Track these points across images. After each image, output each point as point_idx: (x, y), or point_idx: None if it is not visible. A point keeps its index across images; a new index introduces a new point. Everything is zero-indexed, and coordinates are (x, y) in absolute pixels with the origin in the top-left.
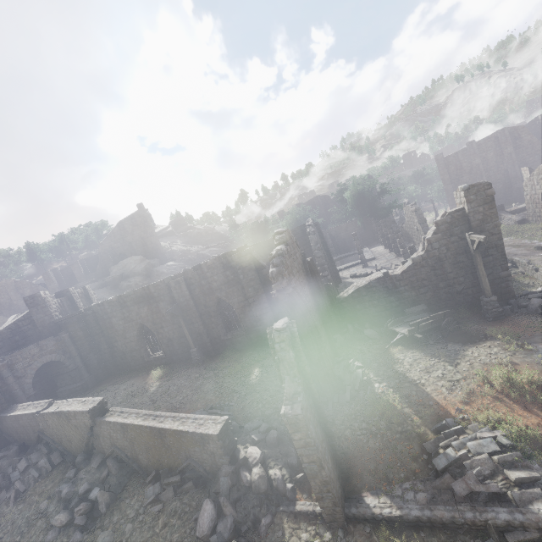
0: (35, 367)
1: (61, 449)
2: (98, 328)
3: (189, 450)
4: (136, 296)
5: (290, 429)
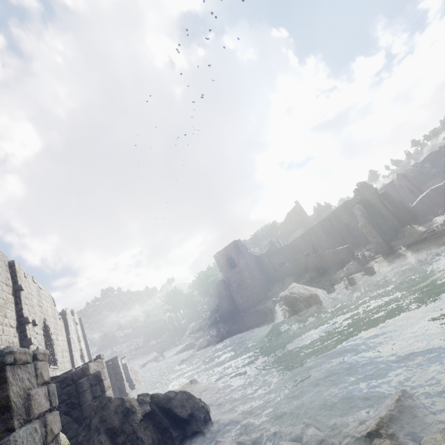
0: (278, 262)
1: (297, 274)
2: (295, 250)
3: (338, 256)
4: (308, 232)
5: (361, 229)
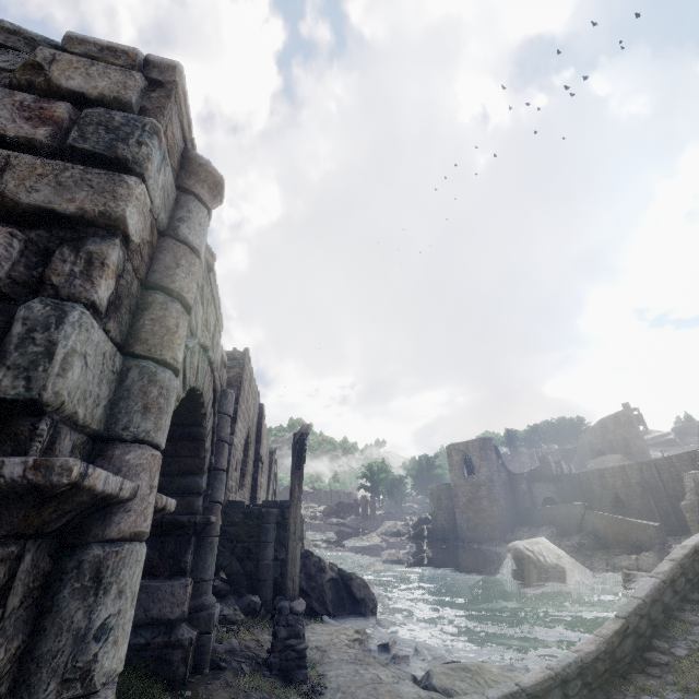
0: (543, 495)
1: (563, 528)
2: (581, 489)
3: (636, 533)
4: (613, 471)
5: (684, 511)
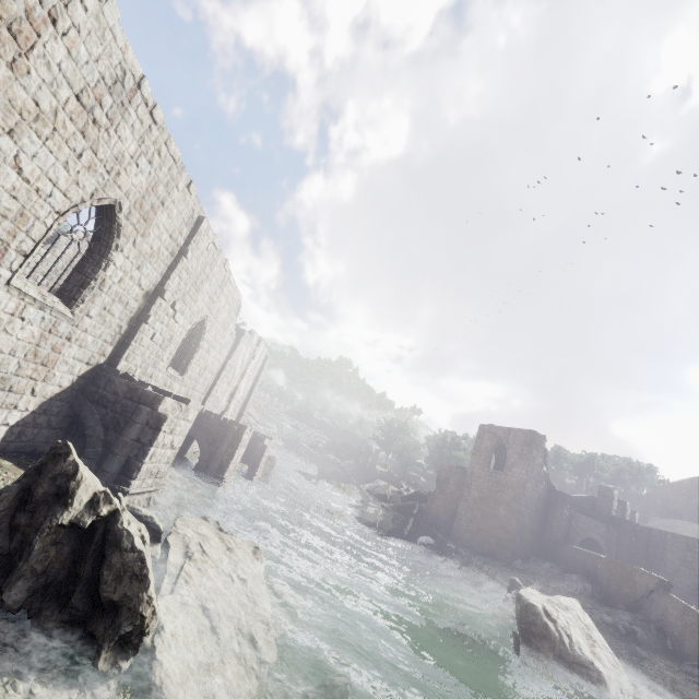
0: (586, 534)
1: (604, 591)
2: (646, 549)
3: None
4: None
5: None
